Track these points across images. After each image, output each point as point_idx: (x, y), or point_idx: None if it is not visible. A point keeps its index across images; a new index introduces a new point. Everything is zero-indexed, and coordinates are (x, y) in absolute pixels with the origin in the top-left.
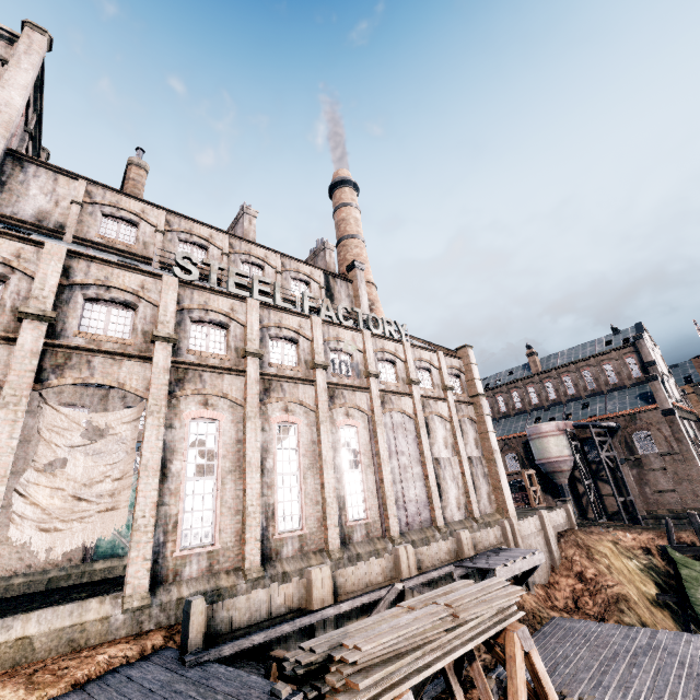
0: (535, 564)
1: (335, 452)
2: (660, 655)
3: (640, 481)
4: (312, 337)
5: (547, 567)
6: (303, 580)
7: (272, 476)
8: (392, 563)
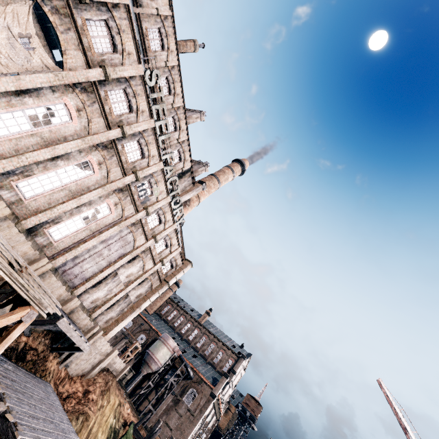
0: (80, 346)
1: (89, 204)
2: (60, 433)
3: (167, 410)
4: (151, 165)
5: (82, 371)
6: None
7: (53, 167)
8: (33, 258)
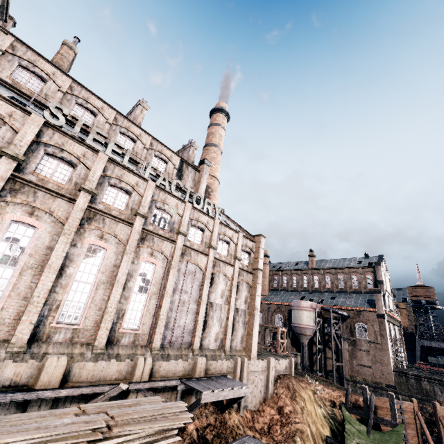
0: (240, 395)
1: (130, 277)
2: None
3: (351, 355)
4: (143, 194)
5: (261, 397)
6: (39, 363)
7: (69, 280)
8: (130, 368)
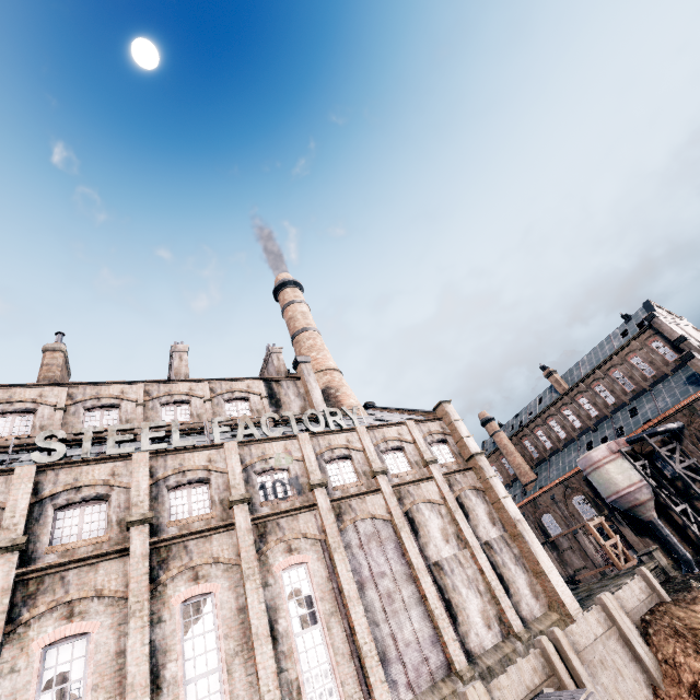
0: None
1: (276, 612)
2: None
3: None
4: (226, 468)
5: (642, 688)
6: None
7: (176, 689)
8: None
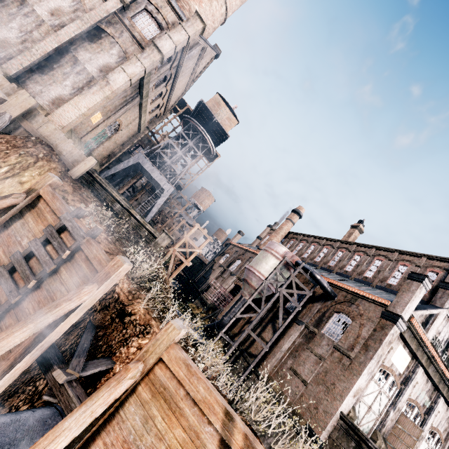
0: None
1: None
2: None
3: (293, 351)
4: None
5: None
6: None
7: None
8: None
